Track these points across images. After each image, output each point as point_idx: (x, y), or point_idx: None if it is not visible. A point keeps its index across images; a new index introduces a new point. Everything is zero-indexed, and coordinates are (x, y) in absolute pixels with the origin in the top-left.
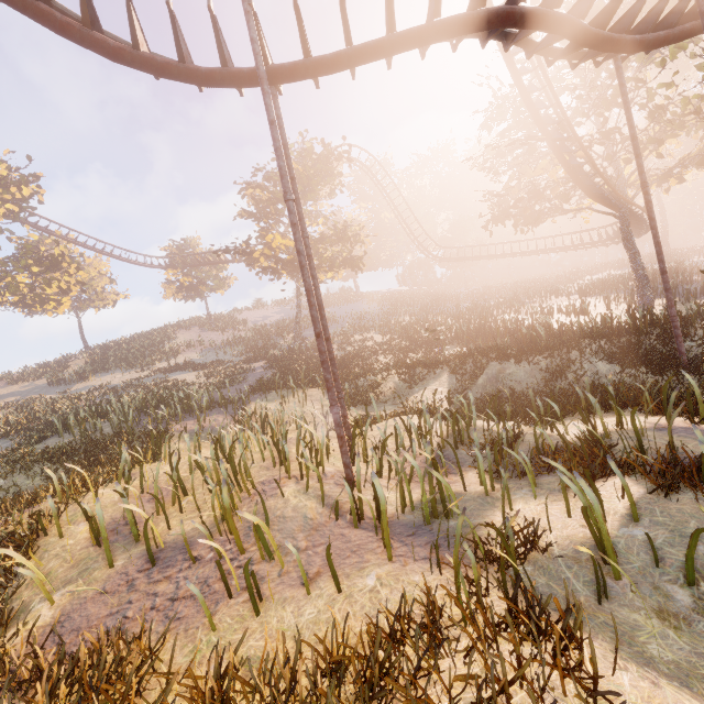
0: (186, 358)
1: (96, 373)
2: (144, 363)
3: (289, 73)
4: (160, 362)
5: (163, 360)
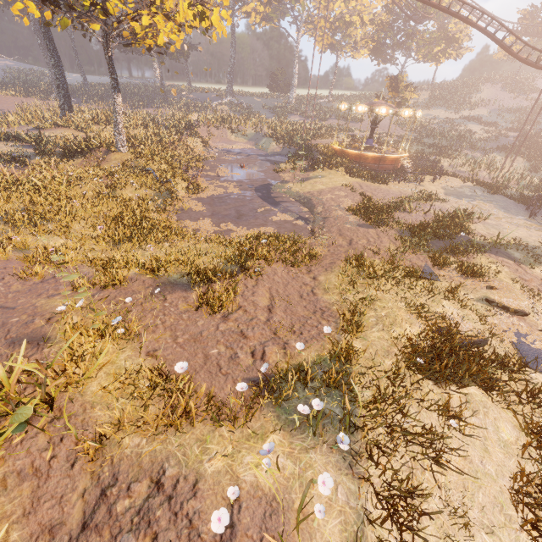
0: (479, 112)
1: (432, 106)
2: (457, 108)
3: None
4: (464, 110)
5: (466, 109)
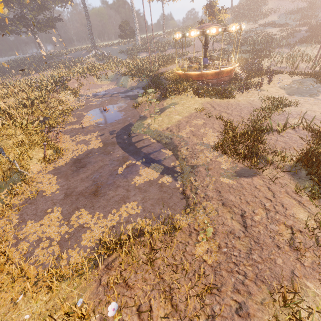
0: (271, 19)
1: (236, 22)
2: (254, 20)
3: None
4: (260, 20)
5: (261, 19)
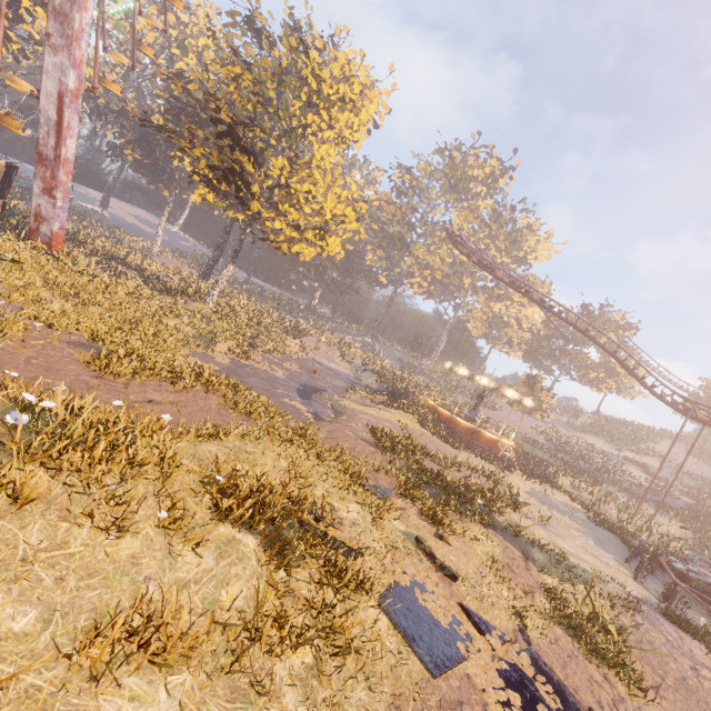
0: (649, 461)
1: (591, 432)
2: (620, 446)
3: (703, 423)
4: (630, 452)
5: (633, 452)
